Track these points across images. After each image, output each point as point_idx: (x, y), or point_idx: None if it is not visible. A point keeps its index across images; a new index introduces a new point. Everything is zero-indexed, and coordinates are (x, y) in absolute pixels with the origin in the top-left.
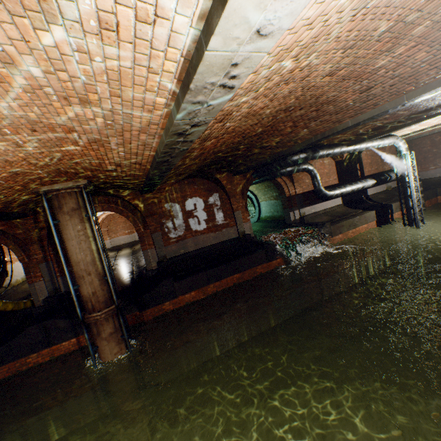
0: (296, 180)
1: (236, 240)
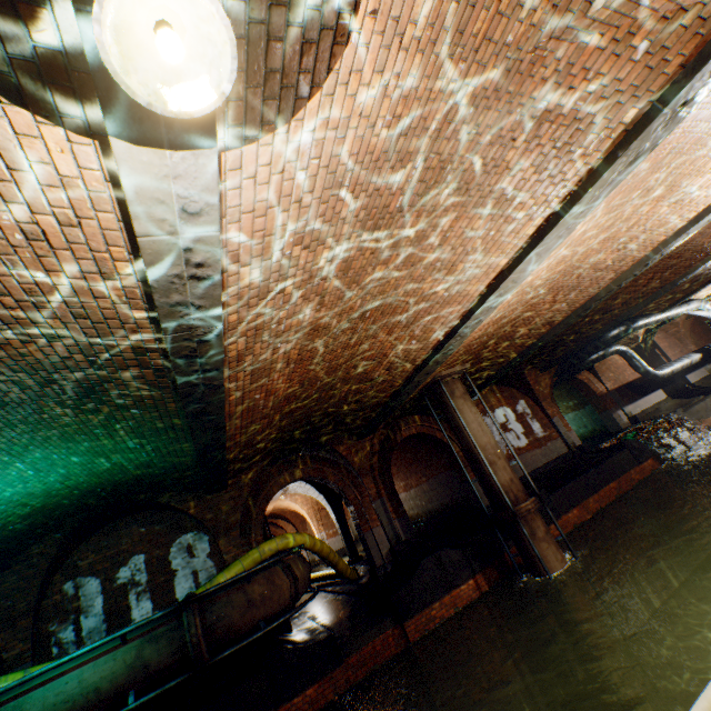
0: (600, 373)
1: (568, 456)
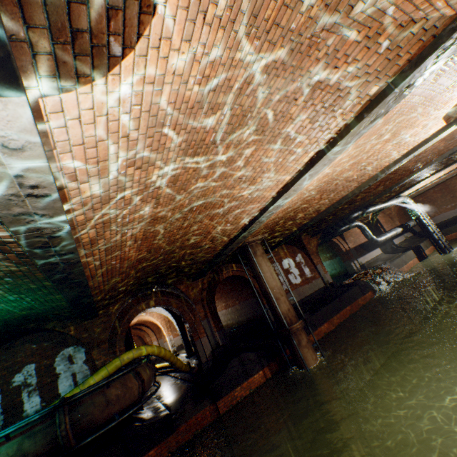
0: (346, 238)
1: (324, 289)
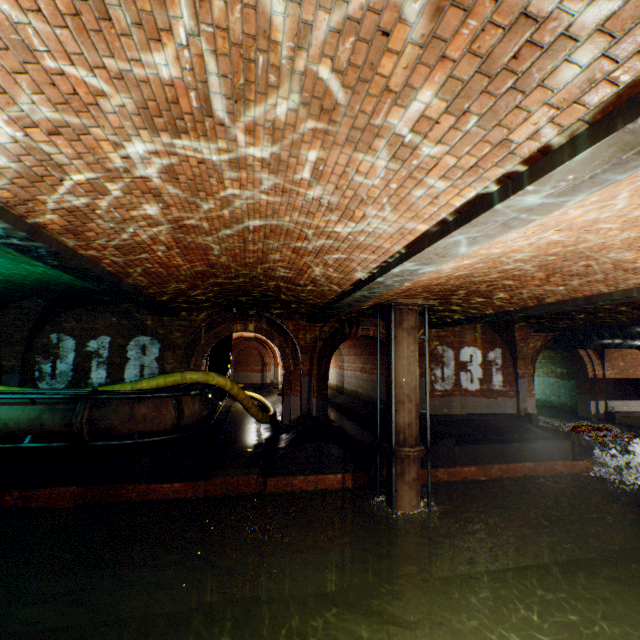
0: (608, 358)
1: (512, 417)
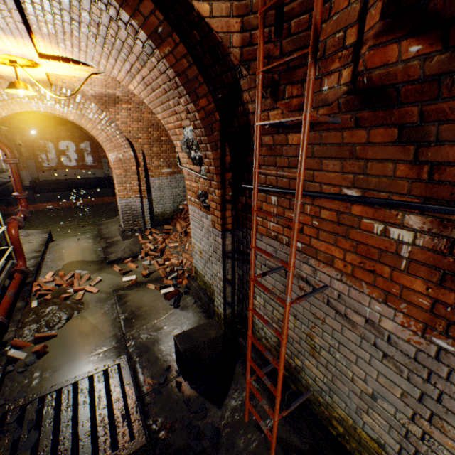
0: None
1: (101, 179)
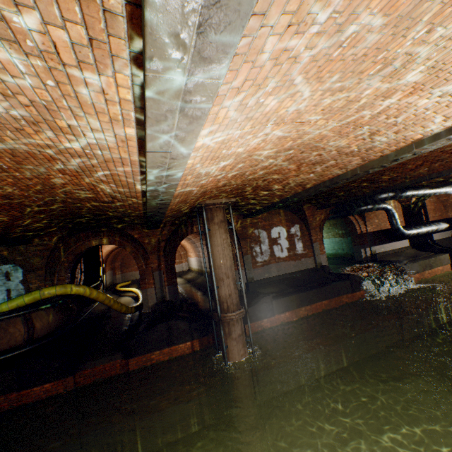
0: (367, 219)
1: (313, 271)
